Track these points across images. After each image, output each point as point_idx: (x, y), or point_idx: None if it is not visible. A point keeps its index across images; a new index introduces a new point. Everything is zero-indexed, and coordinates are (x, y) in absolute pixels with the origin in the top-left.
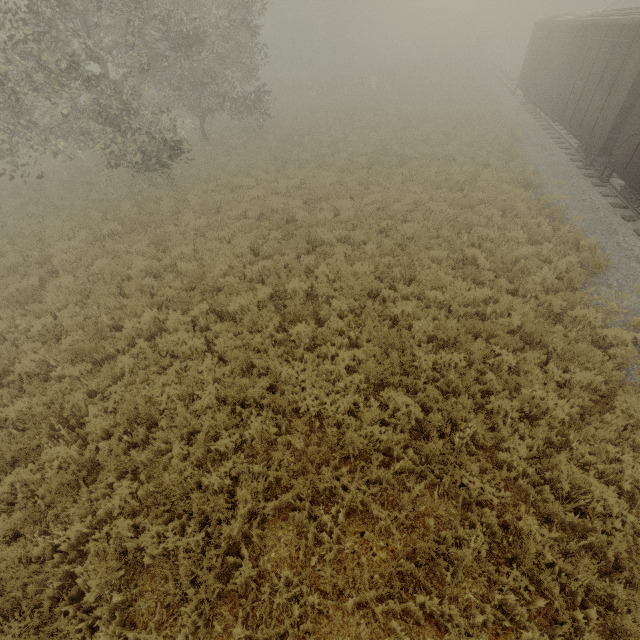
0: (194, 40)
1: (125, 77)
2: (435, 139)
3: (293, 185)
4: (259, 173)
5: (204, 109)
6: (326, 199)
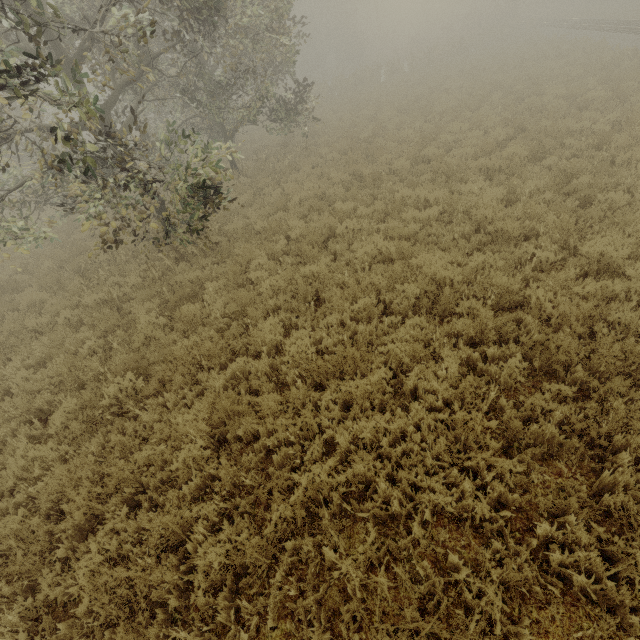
0: (216, 5)
1: (104, 61)
2: (599, 100)
3: (431, 218)
4: (349, 206)
5: (227, 130)
6: (532, 238)
